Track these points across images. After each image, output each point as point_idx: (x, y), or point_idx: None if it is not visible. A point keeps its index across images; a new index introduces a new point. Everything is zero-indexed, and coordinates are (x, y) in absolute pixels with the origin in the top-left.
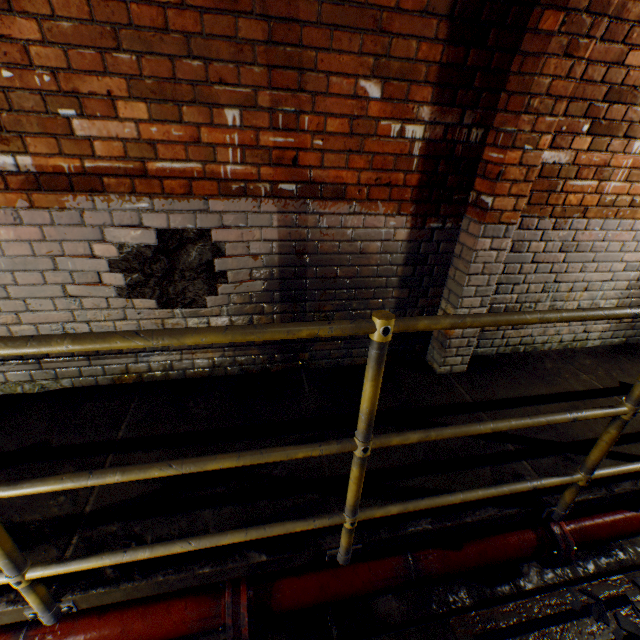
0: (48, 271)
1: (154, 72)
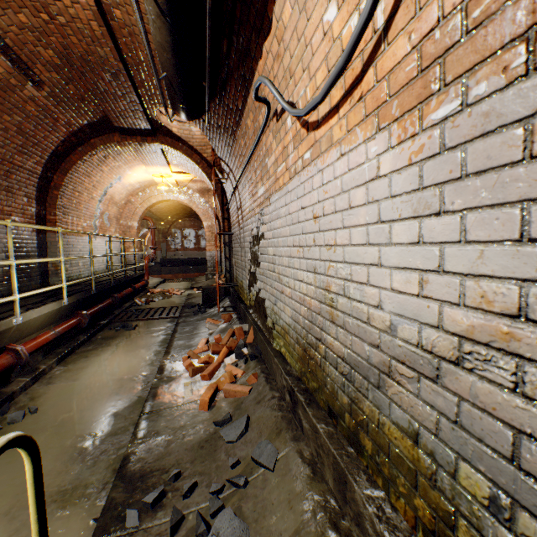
0: None
1: None
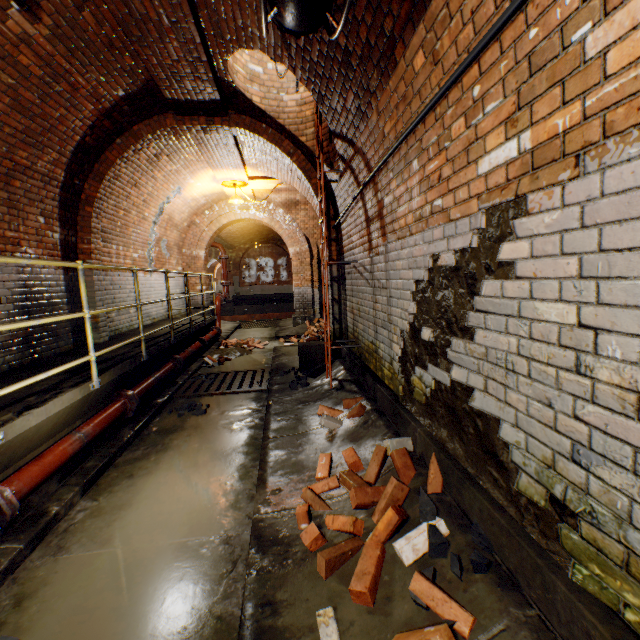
0: None
1: None
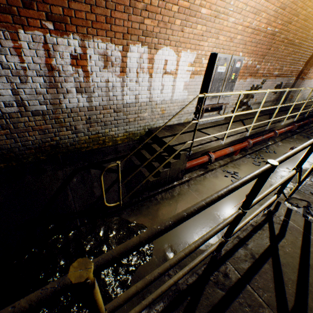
0: (268, 88)
1: (291, 62)
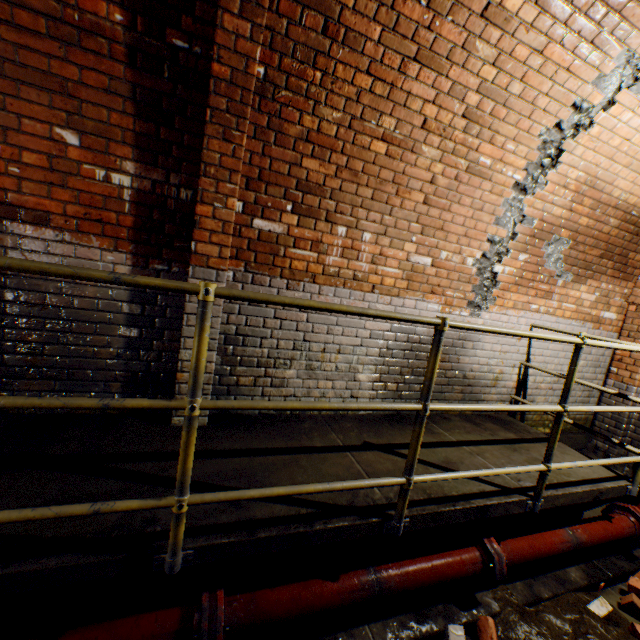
0: None
1: None
